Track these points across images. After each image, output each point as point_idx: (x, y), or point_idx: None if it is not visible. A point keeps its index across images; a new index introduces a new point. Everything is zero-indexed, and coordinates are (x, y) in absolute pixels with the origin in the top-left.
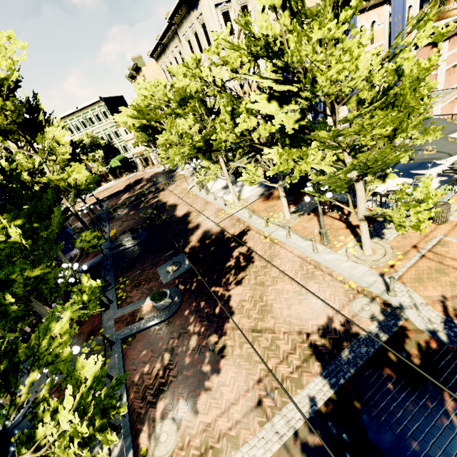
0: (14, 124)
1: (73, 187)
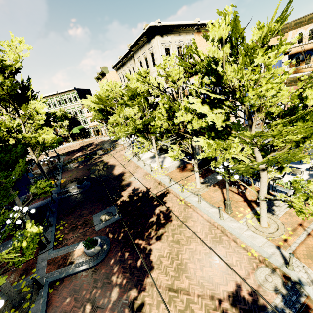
0: (8, 95)
1: (40, 144)
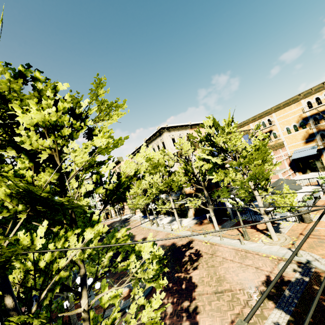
0: None
1: None
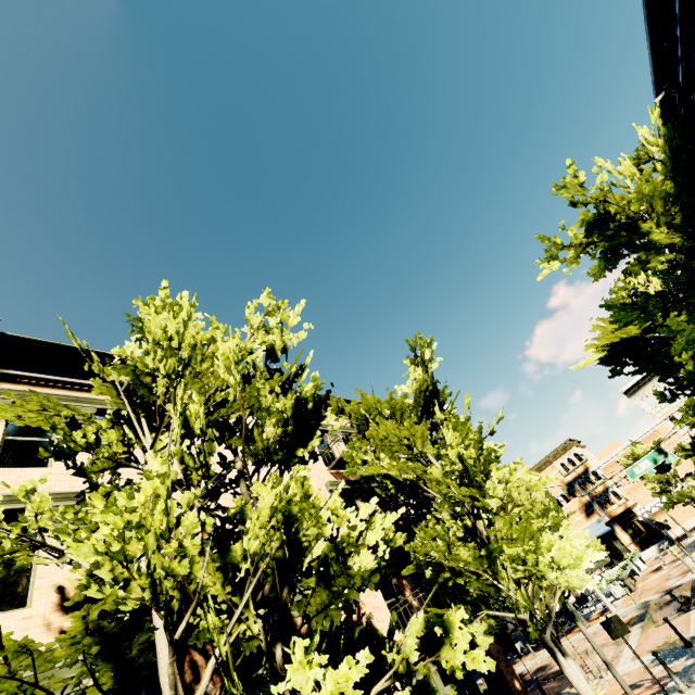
0: None
1: None
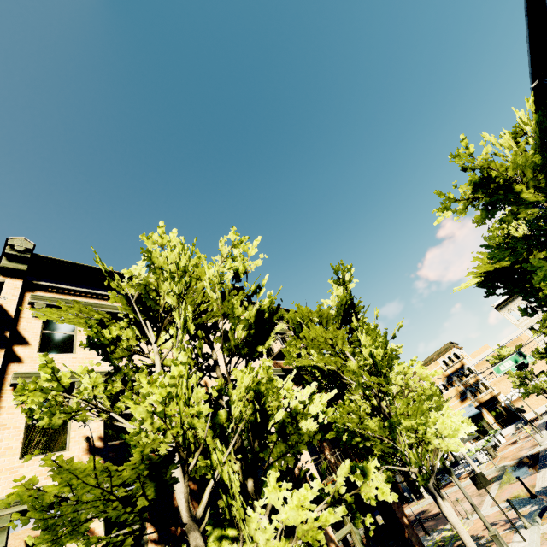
0: None
1: None
